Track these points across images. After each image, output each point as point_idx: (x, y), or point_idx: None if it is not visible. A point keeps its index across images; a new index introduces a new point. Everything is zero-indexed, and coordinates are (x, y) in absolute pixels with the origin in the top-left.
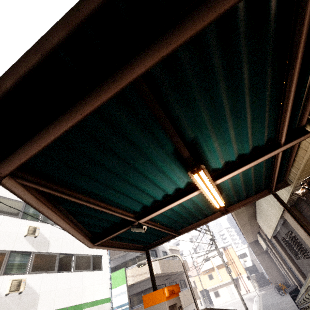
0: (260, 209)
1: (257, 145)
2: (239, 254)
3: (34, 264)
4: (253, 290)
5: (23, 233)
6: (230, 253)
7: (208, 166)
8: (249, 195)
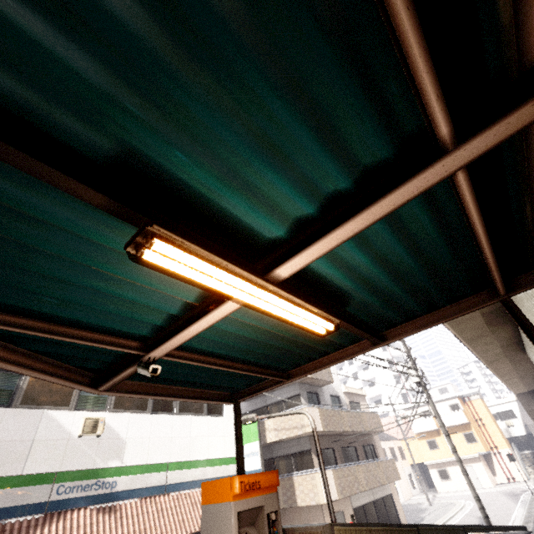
0: None
1: (374, 159)
2: (497, 411)
3: (117, 399)
4: (522, 480)
5: None
6: (475, 408)
7: (248, 235)
8: (438, 304)
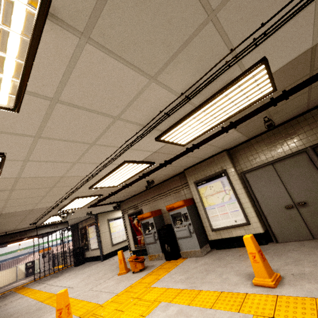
0: None
1: None
2: None
3: None
4: None
5: None
6: None
7: None
8: None
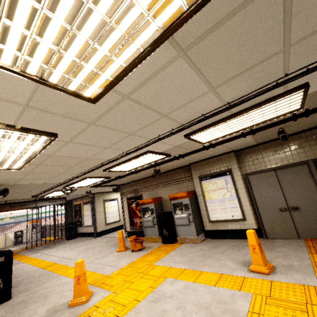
0: None
1: None
2: None
3: None
4: None
5: None
6: None
7: None
8: None
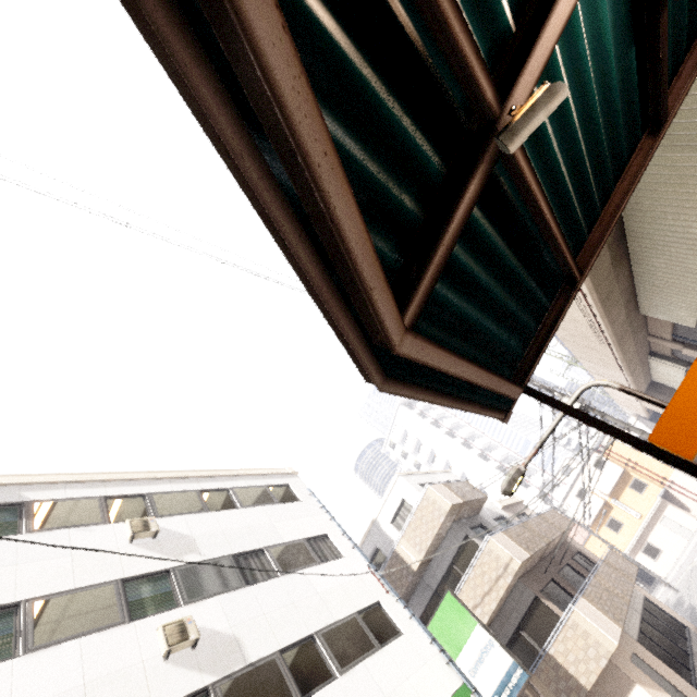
0: (649, 247)
1: None
2: None
3: None
4: None
5: (158, 653)
6: (615, 451)
7: None
8: (689, 35)
